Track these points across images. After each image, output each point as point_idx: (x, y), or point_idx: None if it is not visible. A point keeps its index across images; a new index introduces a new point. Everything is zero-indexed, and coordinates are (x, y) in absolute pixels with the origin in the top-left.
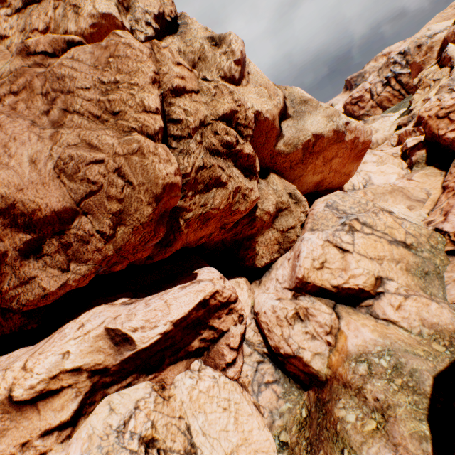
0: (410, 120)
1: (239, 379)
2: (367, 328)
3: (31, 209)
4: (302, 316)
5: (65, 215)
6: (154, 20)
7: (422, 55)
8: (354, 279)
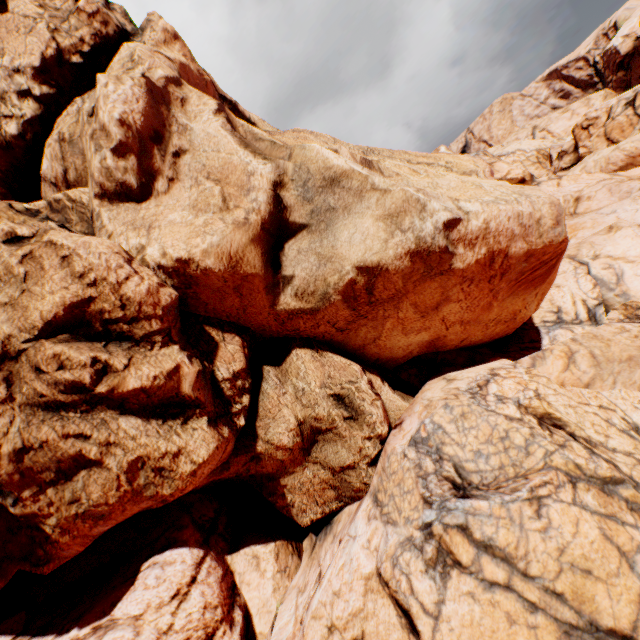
0: None
1: None
2: None
3: None
4: None
5: None
6: (36, 81)
7: None
8: None
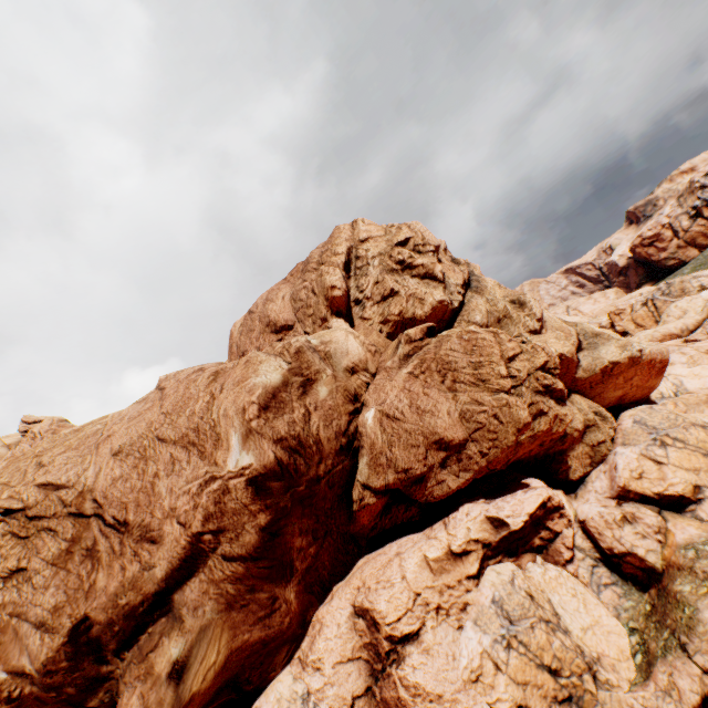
0: None
1: (578, 578)
2: (692, 526)
3: (450, 439)
4: (629, 519)
5: (463, 442)
6: (461, 289)
7: None
8: (672, 486)
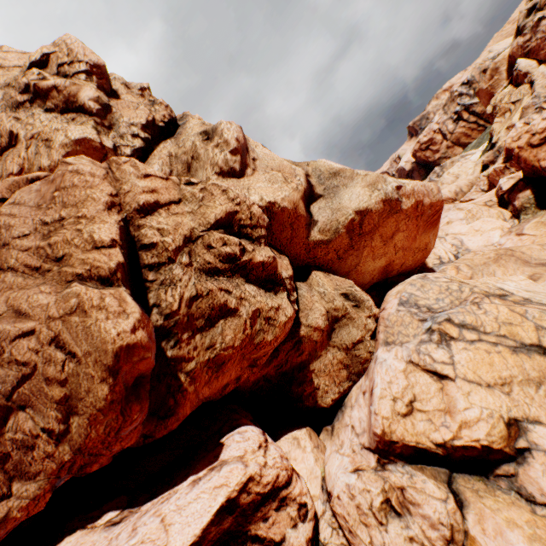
0: (497, 155)
1: None
2: (519, 531)
3: None
4: (397, 507)
5: None
6: (142, 130)
7: (488, 80)
8: (468, 429)
